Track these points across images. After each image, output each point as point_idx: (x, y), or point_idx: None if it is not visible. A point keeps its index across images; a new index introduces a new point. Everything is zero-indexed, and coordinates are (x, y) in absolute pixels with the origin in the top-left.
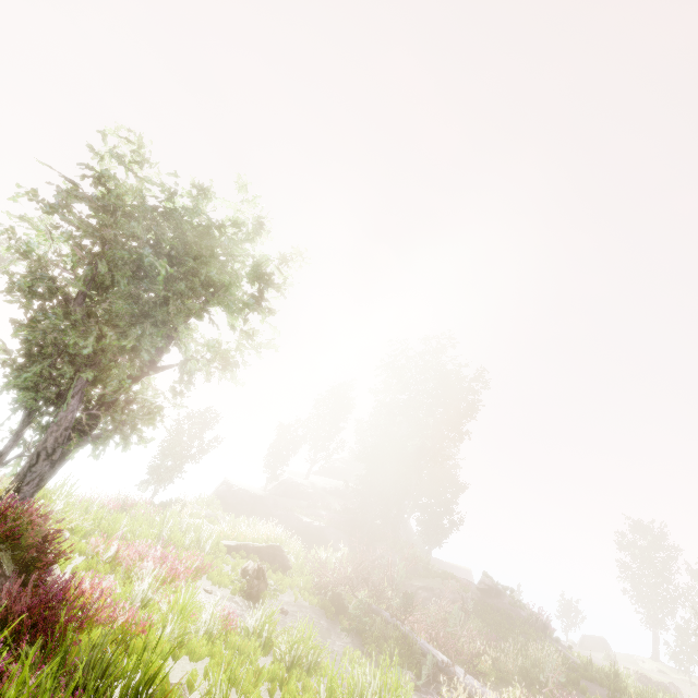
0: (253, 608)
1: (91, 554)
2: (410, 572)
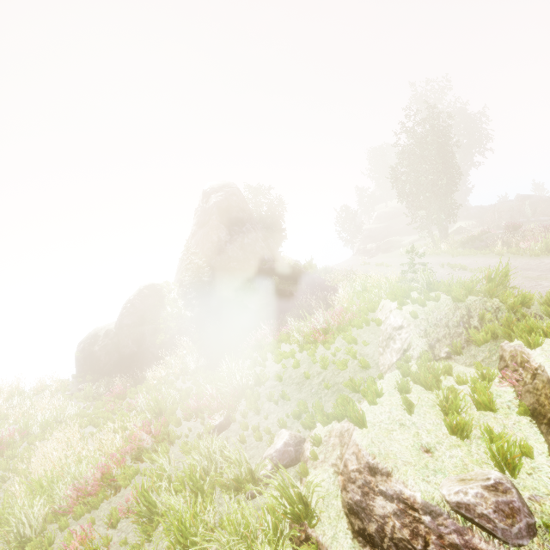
0: None
1: None
2: (485, 211)
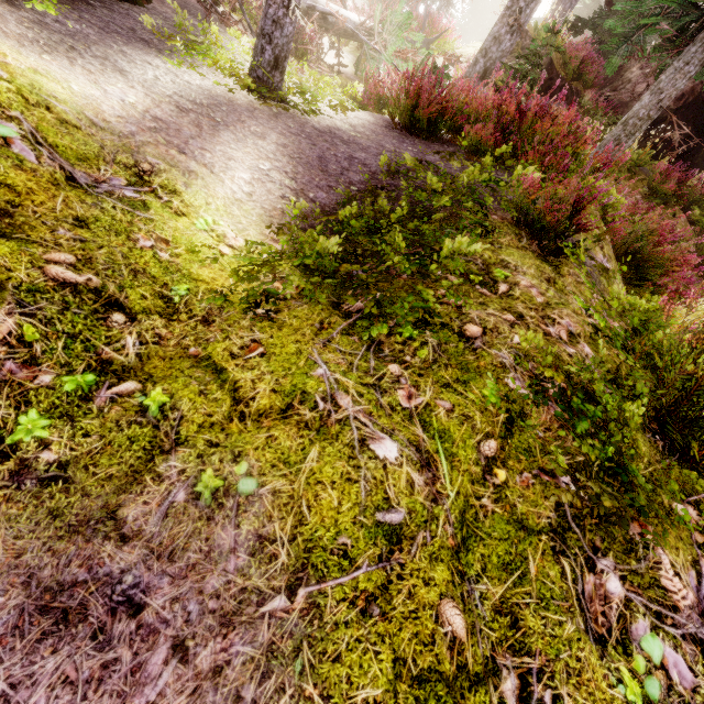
0: None
1: None
2: None
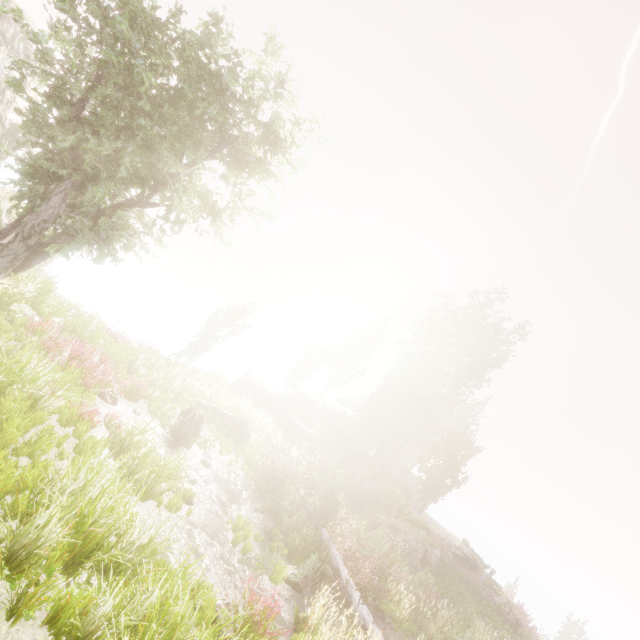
0: (173, 444)
1: (27, 328)
2: (383, 506)
